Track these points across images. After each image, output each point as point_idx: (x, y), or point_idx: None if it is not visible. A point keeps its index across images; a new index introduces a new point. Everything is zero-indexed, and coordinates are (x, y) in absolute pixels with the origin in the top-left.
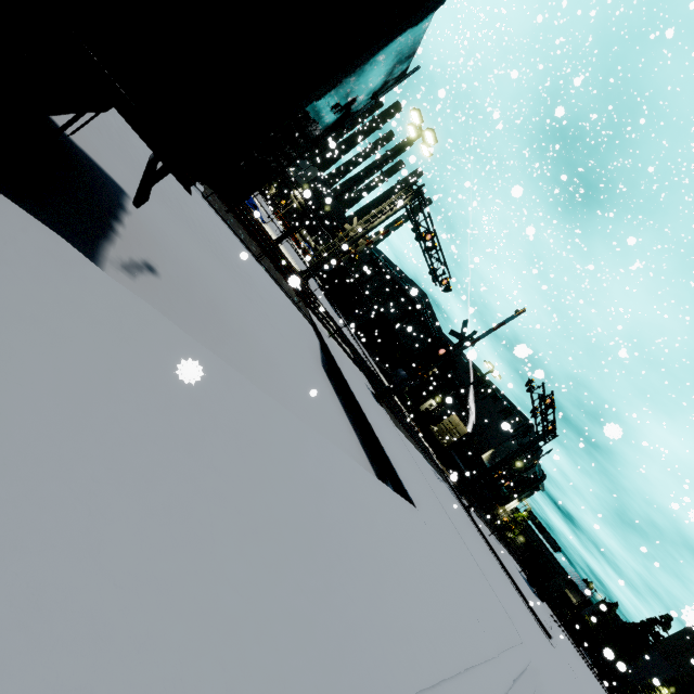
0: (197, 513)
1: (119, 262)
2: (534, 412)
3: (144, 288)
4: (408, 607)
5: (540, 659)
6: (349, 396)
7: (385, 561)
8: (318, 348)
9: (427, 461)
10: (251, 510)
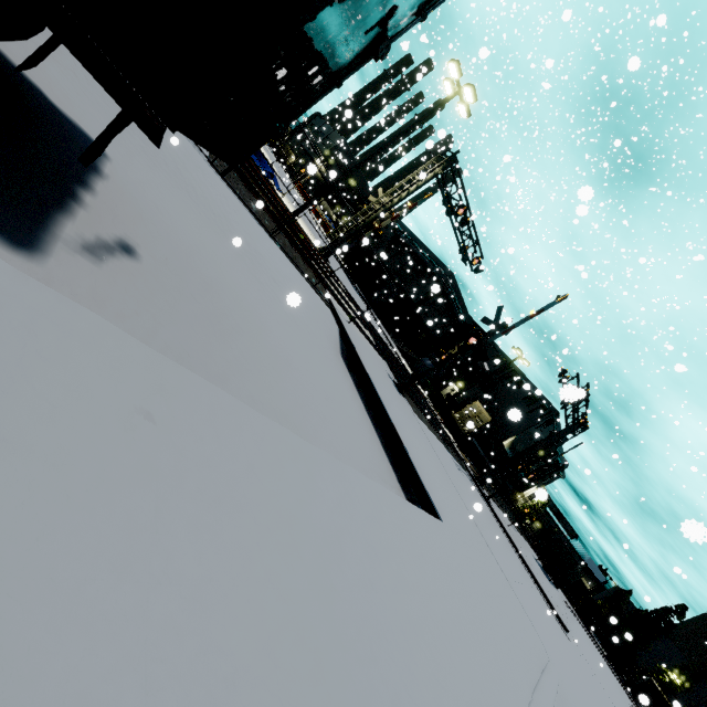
0: (118, 704)
1: (79, 242)
2: (564, 404)
3: (114, 277)
4: (442, 689)
5: (561, 665)
6: (370, 391)
7: (414, 625)
8: (337, 336)
9: (448, 451)
10: (227, 639)
